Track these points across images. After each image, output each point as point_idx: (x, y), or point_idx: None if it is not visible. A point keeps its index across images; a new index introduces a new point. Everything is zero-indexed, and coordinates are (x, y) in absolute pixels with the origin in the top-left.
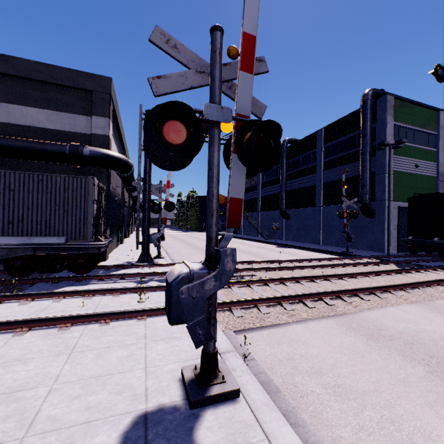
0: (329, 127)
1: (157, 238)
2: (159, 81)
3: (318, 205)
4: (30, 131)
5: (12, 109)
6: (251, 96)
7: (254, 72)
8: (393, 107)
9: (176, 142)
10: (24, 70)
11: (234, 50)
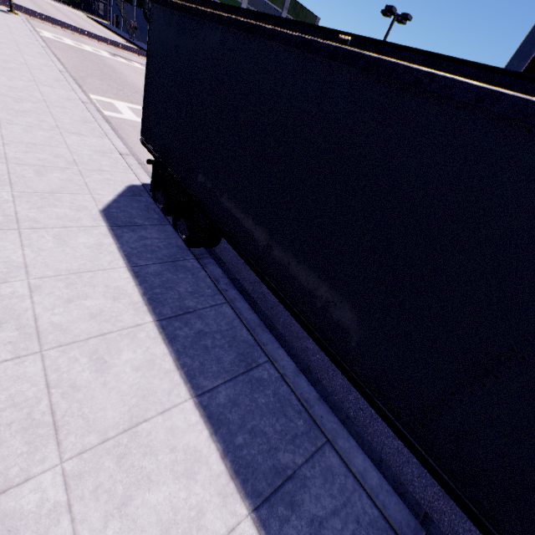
0: None
1: None
2: None
3: None
4: None
5: None
6: None
7: None
8: None
9: None
10: None
11: None
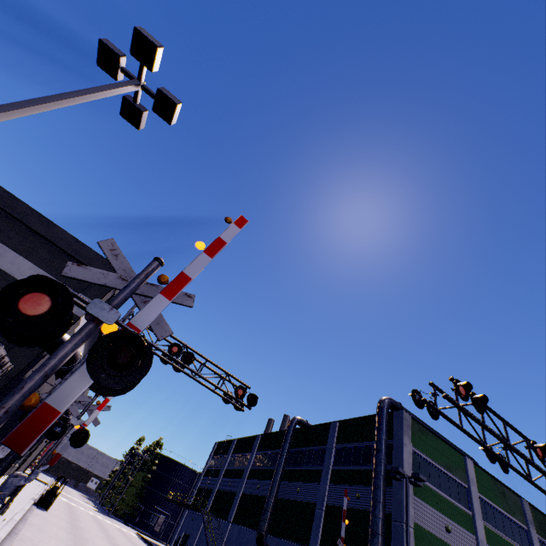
0: (345, 422)
1: (17, 486)
2: (77, 267)
3: (313, 543)
4: (3, 277)
5: (8, 254)
6: (156, 315)
7: (177, 301)
8: (411, 428)
9: (27, 312)
10: (56, 236)
11: (164, 278)
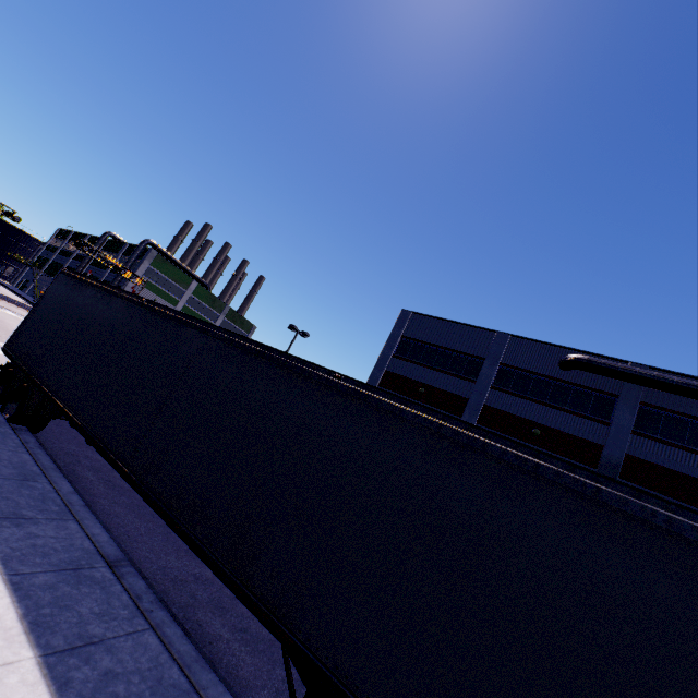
0: (132, 246)
1: None
2: None
3: None
4: None
5: None
6: None
7: None
8: (156, 259)
9: None
10: None
11: None
